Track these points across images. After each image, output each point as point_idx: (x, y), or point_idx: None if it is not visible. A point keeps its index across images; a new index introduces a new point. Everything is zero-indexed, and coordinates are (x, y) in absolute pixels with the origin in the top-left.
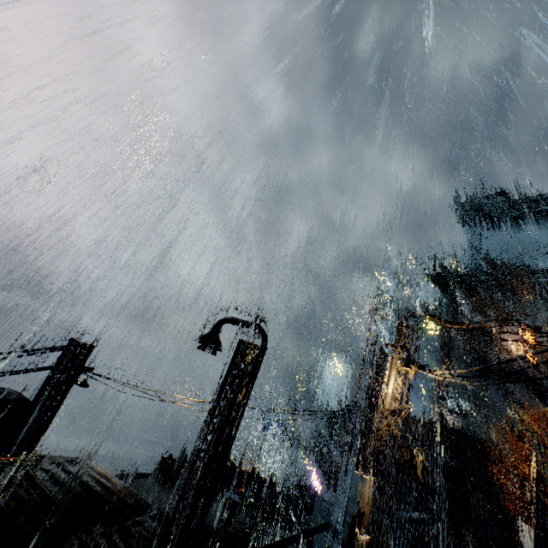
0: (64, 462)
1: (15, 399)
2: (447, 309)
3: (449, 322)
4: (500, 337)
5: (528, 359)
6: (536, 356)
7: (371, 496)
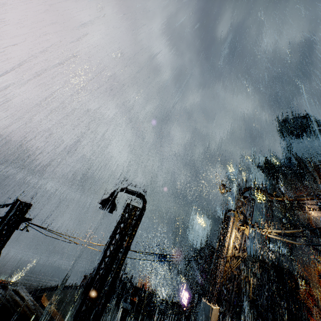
0: None
1: None
2: (270, 187)
3: (275, 195)
4: (304, 206)
5: None
6: None
7: (216, 320)
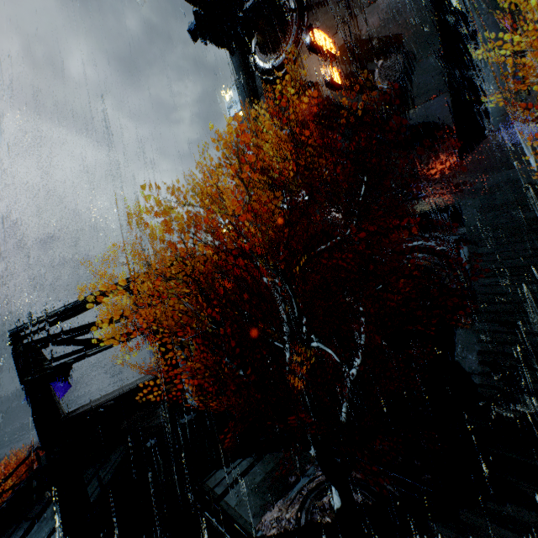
0: None
1: None
2: (240, 73)
3: None
4: (302, 71)
5: (329, 78)
6: (344, 69)
7: None
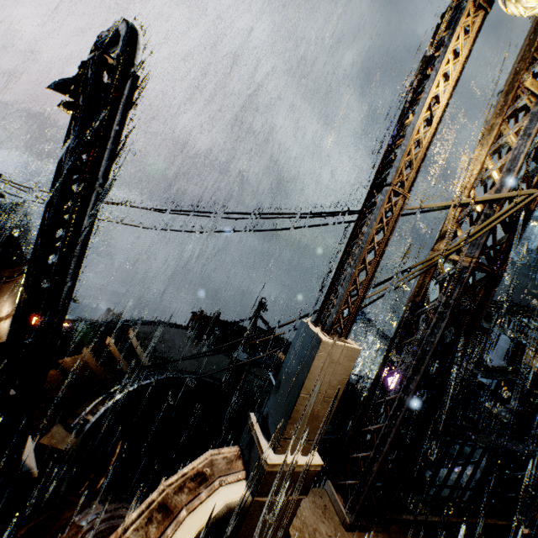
0: None
1: None
2: None
3: None
4: None
5: None
6: None
7: (338, 383)
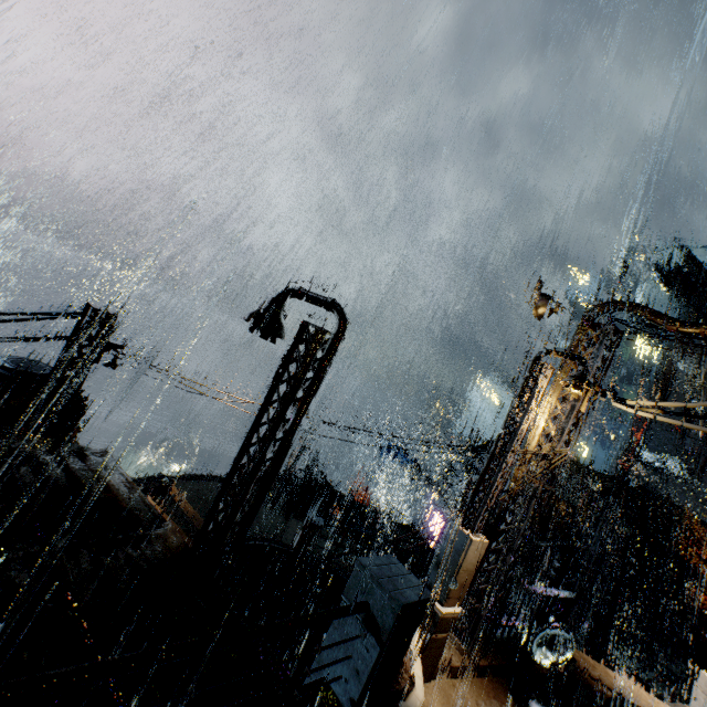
0: (66, 453)
1: (44, 375)
2: None
3: (681, 322)
4: None
5: None
6: None
7: (476, 562)
